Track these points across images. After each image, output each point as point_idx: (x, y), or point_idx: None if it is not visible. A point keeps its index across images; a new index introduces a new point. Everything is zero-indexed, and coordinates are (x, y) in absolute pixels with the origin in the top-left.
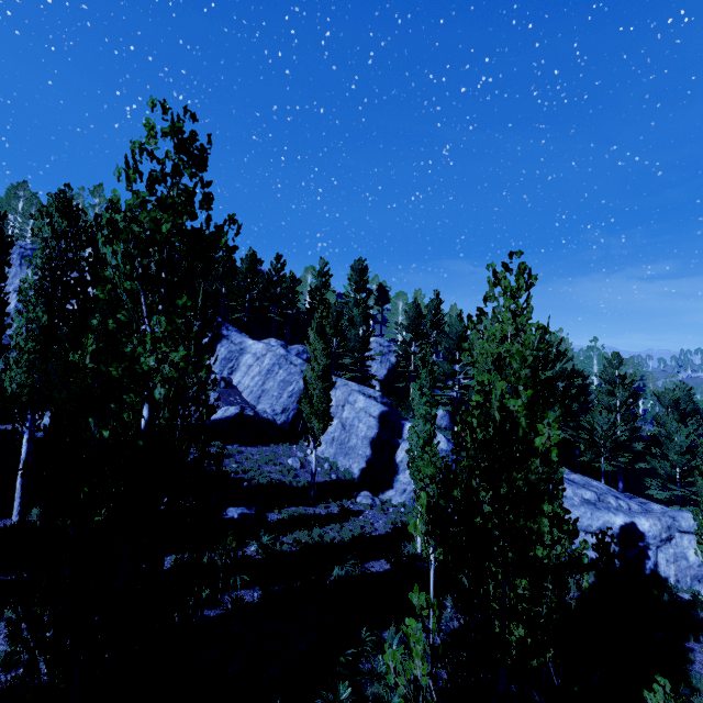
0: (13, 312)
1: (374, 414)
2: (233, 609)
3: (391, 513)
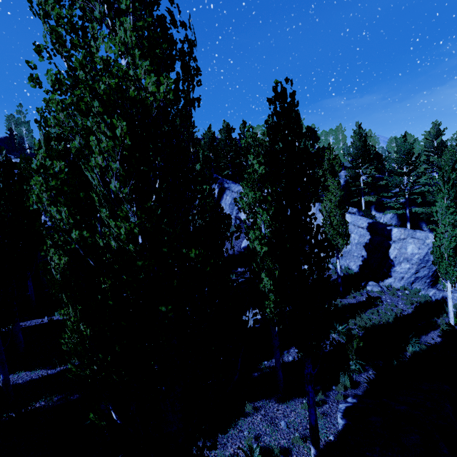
0: None
1: (361, 226)
2: (371, 387)
3: (401, 296)
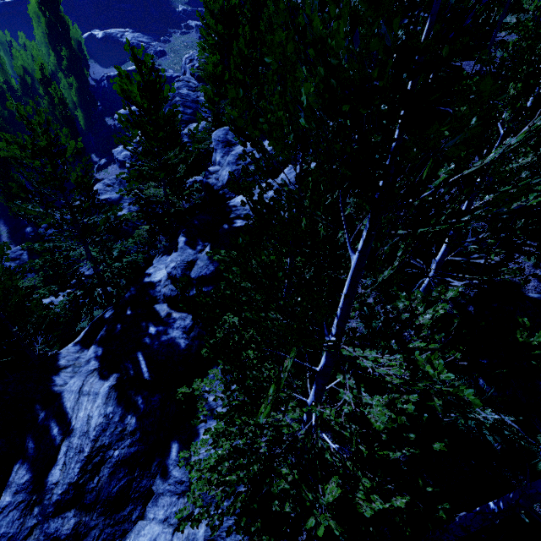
0: None
1: None
2: None
3: None
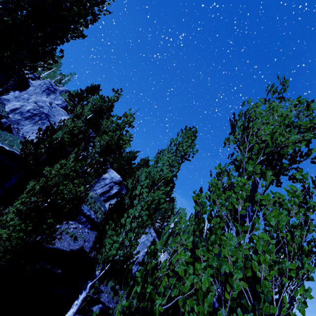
0: (25, 111)
1: None
2: None
3: None
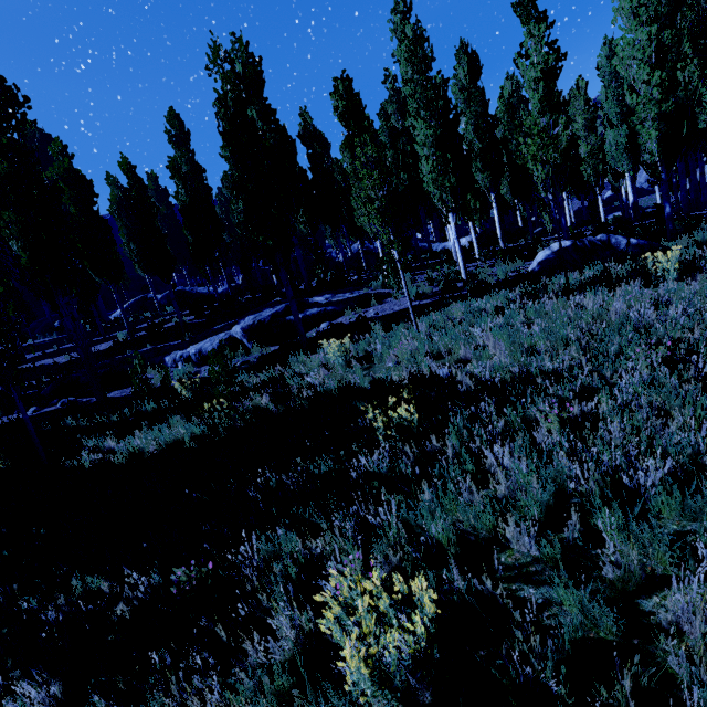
0: None
1: None
2: None
3: None
